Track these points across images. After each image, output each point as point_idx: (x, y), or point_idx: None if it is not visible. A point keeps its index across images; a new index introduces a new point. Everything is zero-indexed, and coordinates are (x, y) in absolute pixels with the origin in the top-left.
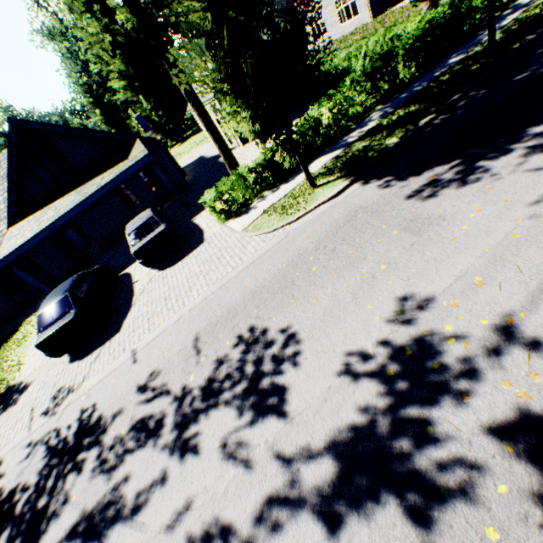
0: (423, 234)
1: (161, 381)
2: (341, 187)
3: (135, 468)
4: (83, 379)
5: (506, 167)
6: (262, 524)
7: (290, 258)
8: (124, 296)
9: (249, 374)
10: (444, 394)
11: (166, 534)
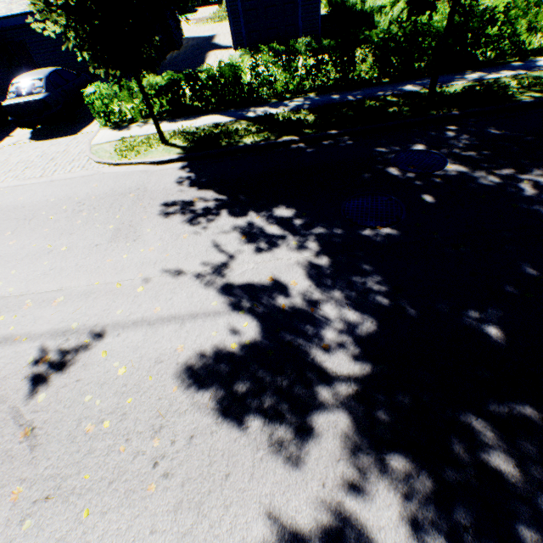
0: (113, 242)
1: None
2: (167, 158)
3: None
4: None
5: (218, 228)
6: None
7: (64, 196)
8: None
9: None
10: None
11: None
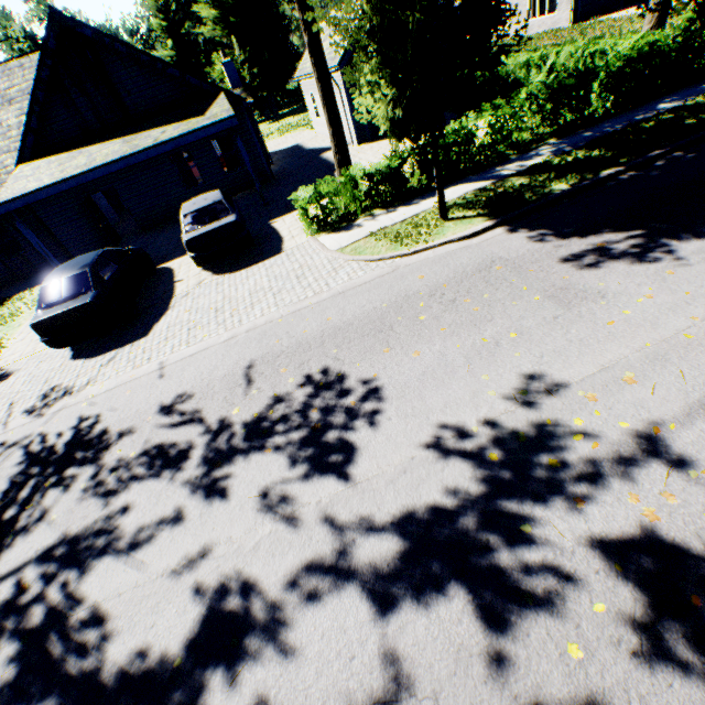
0: (573, 308)
1: (194, 406)
2: (480, 228)
3: (141, 499)
4: (87, 383)
5: (698, 254)
6: (296, 591)
7: (394, 298)
8: (159, 295)
9: (311, 422)
10: (554, 493)
11: (170, 579)
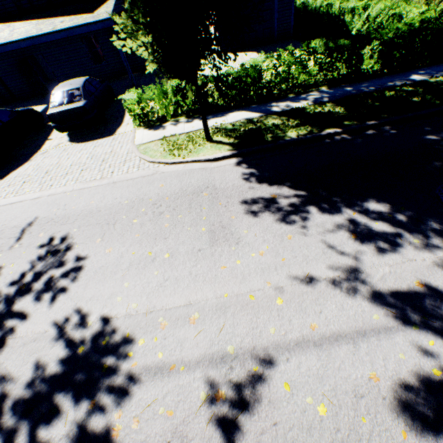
0: (215, 246)
1: None
2: (221, 155)
3: None
4: None
5: (319, 227)
6: None
7: (135, 198)
8: (33, 147)
9: (24, 281)
10: (87, 391)
11: None
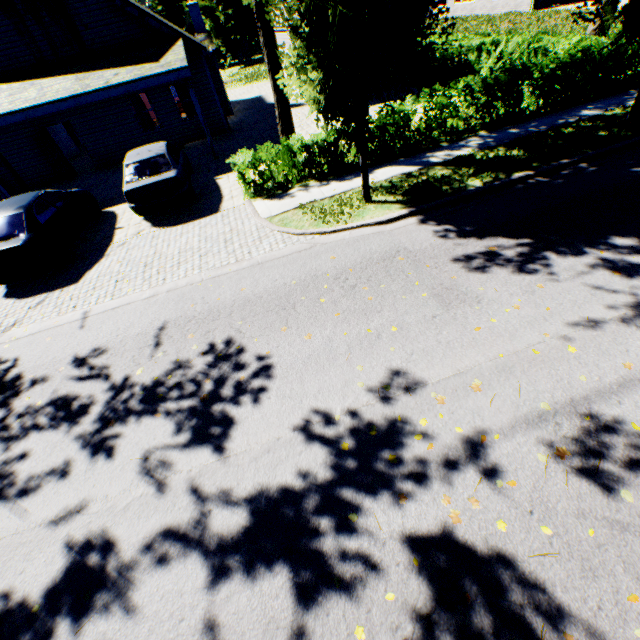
0: (451, 310)
1: (104, 362)
2: (395, 215)
3: (38, 449)
4: (14, 324)
5: (569, 271)
6: (150, 553)
7: (304, 276)
8: (99, 240)
9: (202, 392)
10: (385, 488)
11: (47, 529)
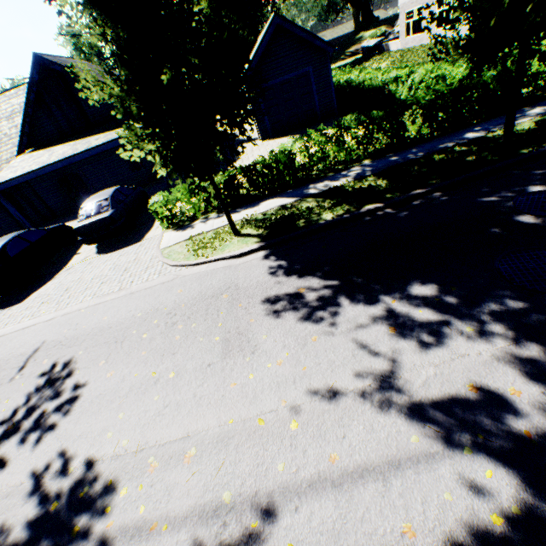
0: (227, 358)
1: None
2: (247, 249)
3: None
4: None
5: (350, 322)
6: None
7: (150, 308)
8: (60, 264)
9: (14, 420)
10: None
11: None
